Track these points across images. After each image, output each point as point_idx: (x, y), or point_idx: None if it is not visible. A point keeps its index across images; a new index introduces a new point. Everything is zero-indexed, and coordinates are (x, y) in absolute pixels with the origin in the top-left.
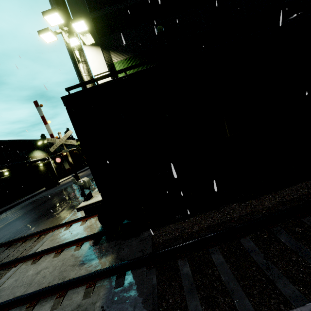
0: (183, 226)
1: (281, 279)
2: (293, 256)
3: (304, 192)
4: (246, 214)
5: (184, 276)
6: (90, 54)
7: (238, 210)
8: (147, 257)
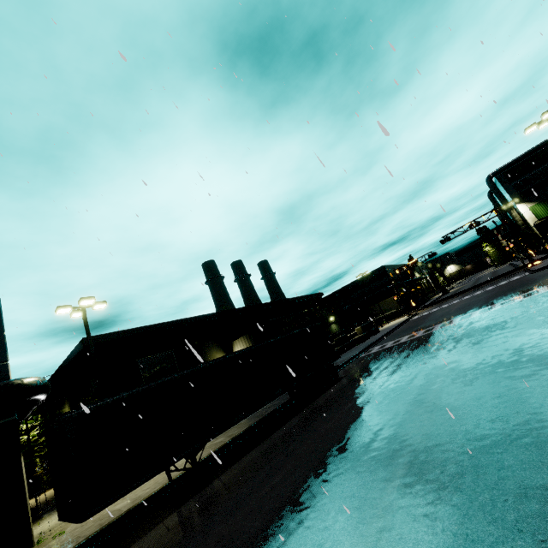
0: None
1: None
2: None
3: None
4: None
5: None
6: (520, 206)
7: None
8: None
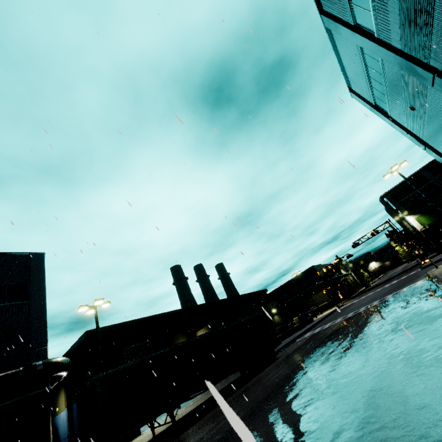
0: None
1: None
2: None
3: None
4: None
5: None
6: (408, 218)
7: None
8: None
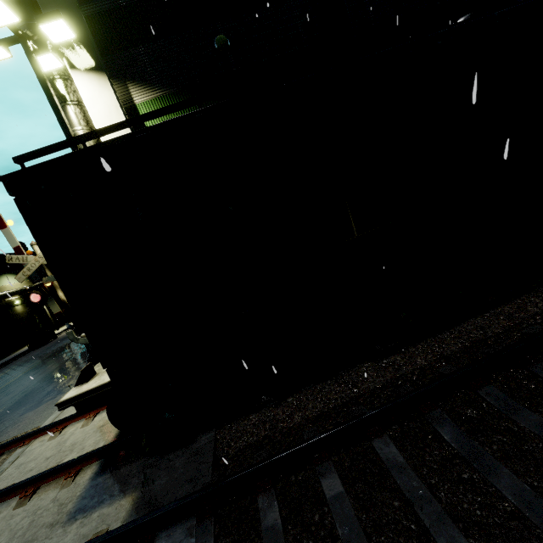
0: (275, 416)
1: (443, 525)
2: (465, 470)
3: (480, 335)
4: (385, 384)
5: (268, 534)
6: (86, 87)
7: (372, 376)
8: (199, 497)
